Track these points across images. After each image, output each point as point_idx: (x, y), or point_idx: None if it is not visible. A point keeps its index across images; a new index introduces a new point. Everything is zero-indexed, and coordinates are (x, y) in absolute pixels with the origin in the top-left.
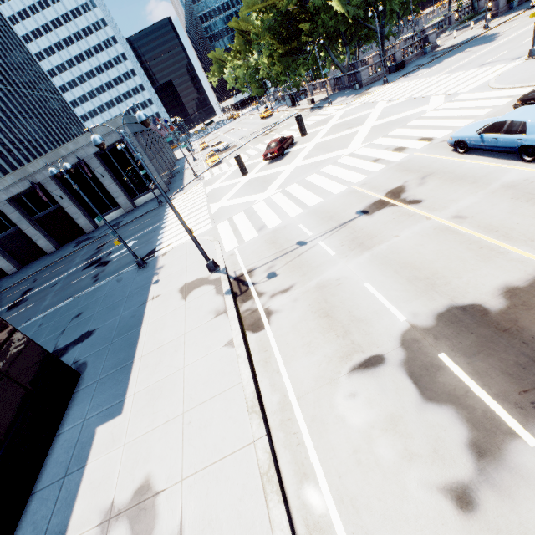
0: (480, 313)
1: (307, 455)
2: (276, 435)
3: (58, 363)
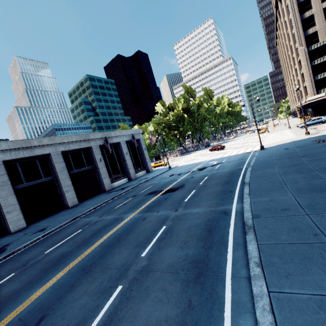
0: None
1: None
2: None
3: None
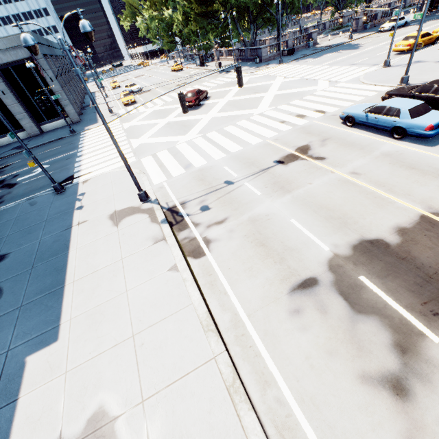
0: (383, 246)
1: (265, 364)
2: (233, 349)
3: None
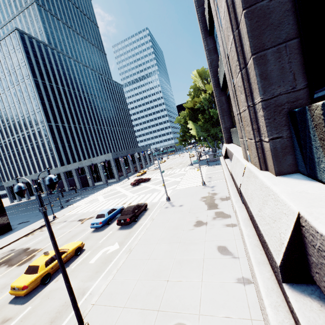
0: (26, 250)
1: None
2: None
3: (9, 224)
